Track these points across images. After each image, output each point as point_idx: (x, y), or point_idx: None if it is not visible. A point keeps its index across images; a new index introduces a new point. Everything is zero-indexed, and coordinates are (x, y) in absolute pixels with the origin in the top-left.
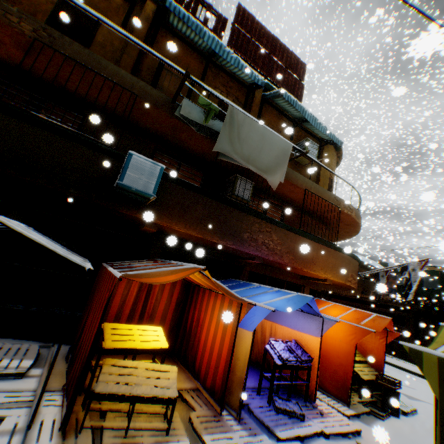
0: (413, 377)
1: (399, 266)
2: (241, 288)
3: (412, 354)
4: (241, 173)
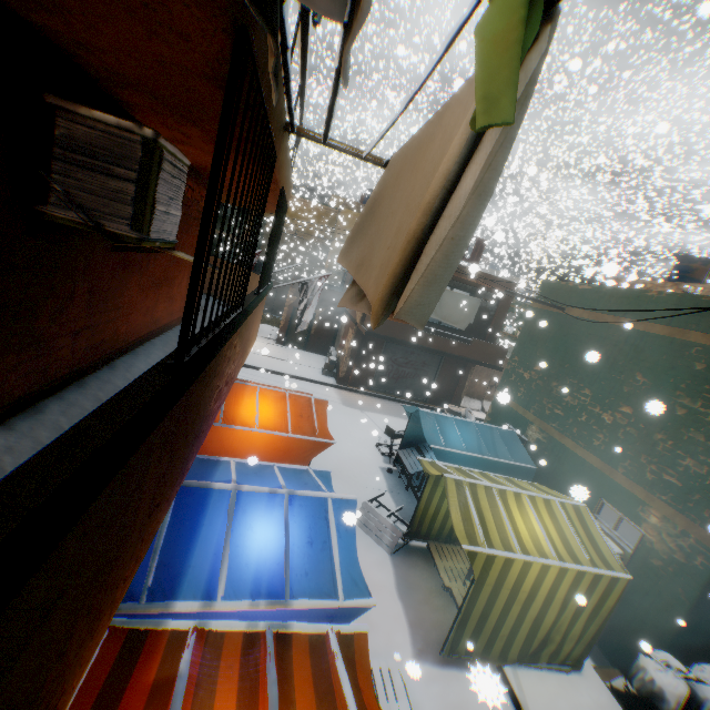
0: (248, 373)
1: (301, 282)
2: (202, 524)
3: (470, 554)
4: (138, 91)
